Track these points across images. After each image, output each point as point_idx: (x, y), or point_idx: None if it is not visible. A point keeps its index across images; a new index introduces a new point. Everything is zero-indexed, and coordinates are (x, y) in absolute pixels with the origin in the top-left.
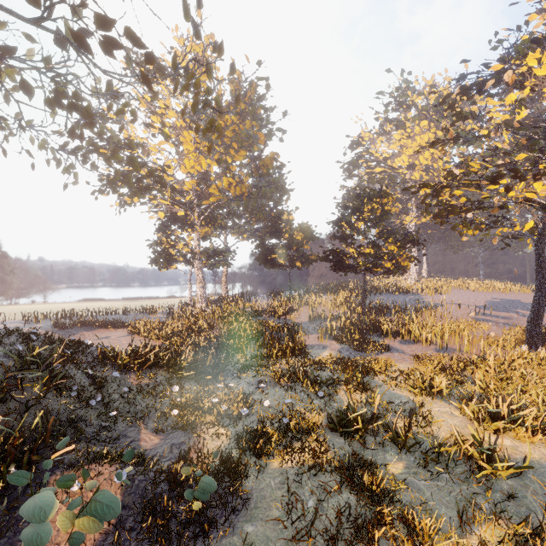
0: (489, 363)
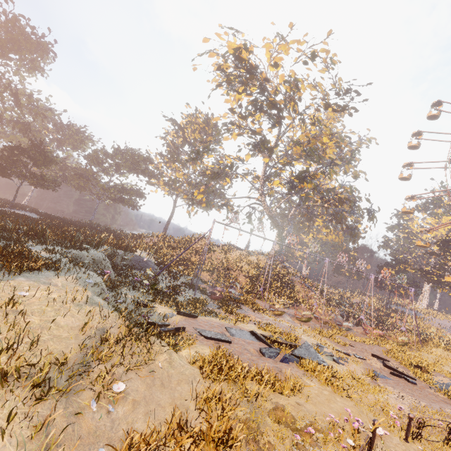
0: (429, 331)
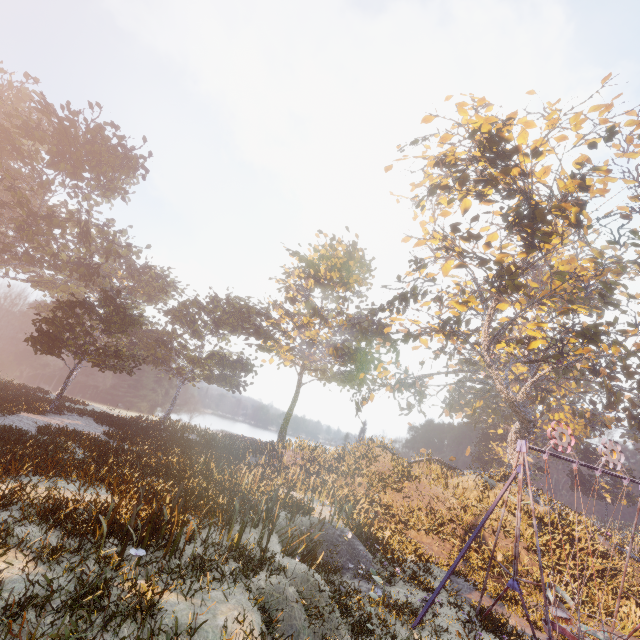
0: None
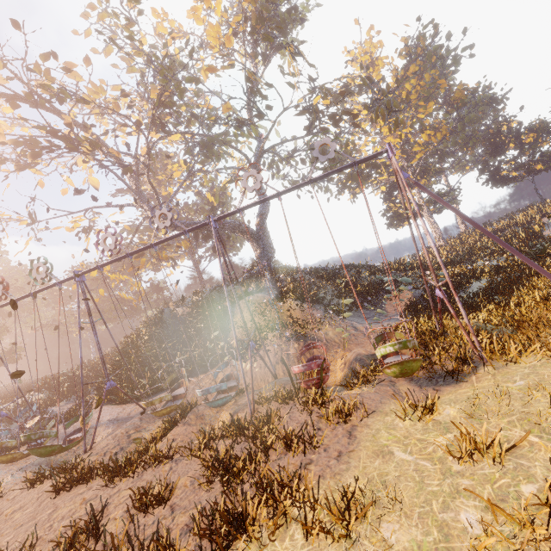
0: None
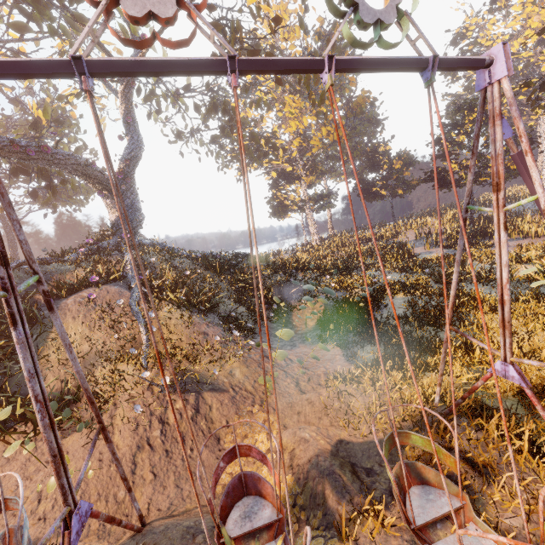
0: None
